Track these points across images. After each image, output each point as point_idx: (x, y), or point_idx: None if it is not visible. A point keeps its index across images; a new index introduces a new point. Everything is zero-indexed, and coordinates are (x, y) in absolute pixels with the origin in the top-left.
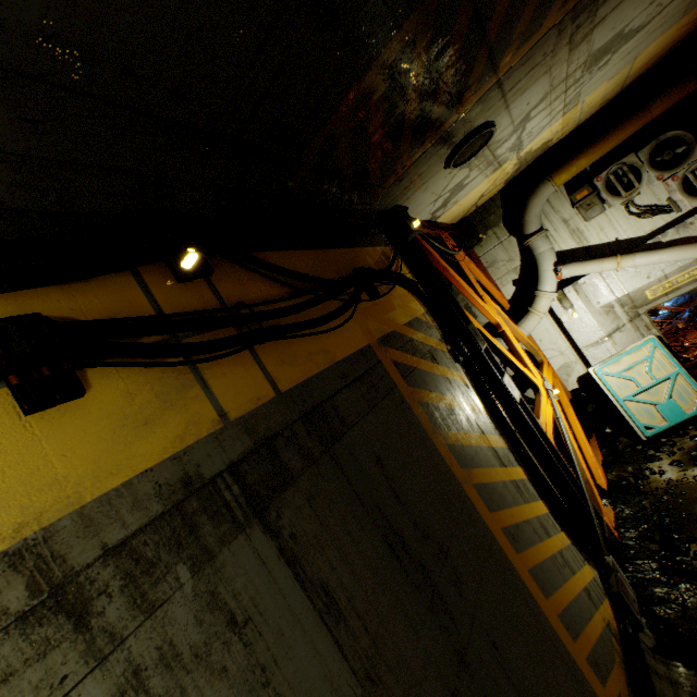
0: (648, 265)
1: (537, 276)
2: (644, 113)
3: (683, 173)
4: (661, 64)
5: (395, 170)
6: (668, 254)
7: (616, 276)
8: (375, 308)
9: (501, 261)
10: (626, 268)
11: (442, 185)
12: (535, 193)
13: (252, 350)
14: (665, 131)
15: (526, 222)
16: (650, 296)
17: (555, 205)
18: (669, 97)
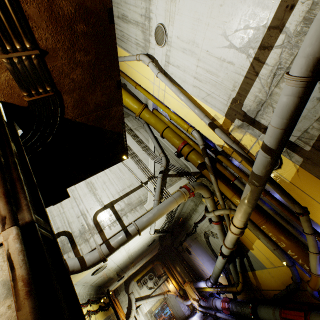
0: (151, 301)
1: (132, 305)
2: (146, 269)
3: (153, 281)
4: (148, 260)
5: (111, 284)
6: (153, 298)
7: (146, 304)
8: (109, 309)
9: (124, 301)
10: (148, 302)
11: (115, 283)
12: (131, 283)
13: (105, 311)
14: (150, 271)
15: (129, 290)
16: (153, 309)
17: (135, 285)
18: (149, 267)
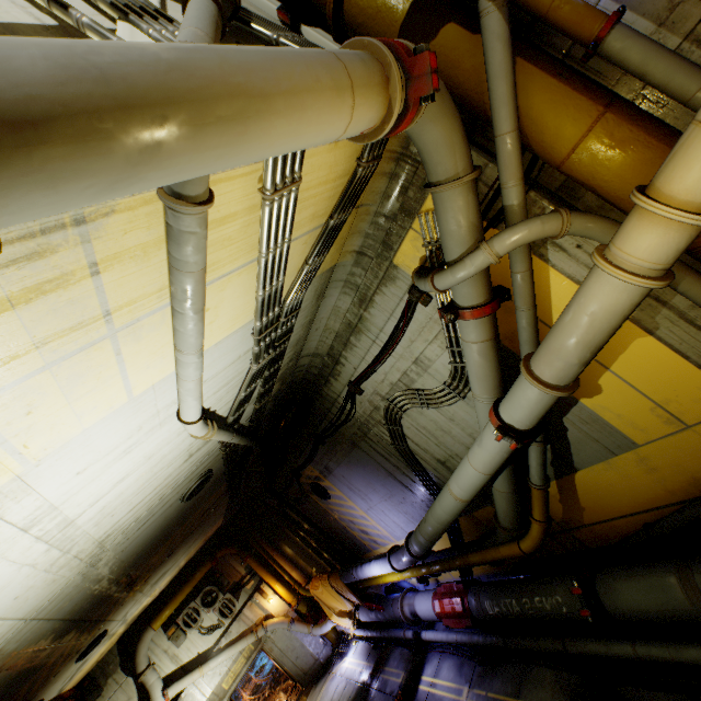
0: (219, 664)
1: None
2: (194, 579)
3: (219, 606)
4: (197, 552)
5: (45, 683)
6: (225, 654)
7: (204, 680)
8: None
9: None
10: (208, 672)
11: (73, 669)
12: (142, 638)
13: None
14: (207, 583)
15: (138, 662)
16: (227, 686)
17: (158, 640)
18: (202, 570)
